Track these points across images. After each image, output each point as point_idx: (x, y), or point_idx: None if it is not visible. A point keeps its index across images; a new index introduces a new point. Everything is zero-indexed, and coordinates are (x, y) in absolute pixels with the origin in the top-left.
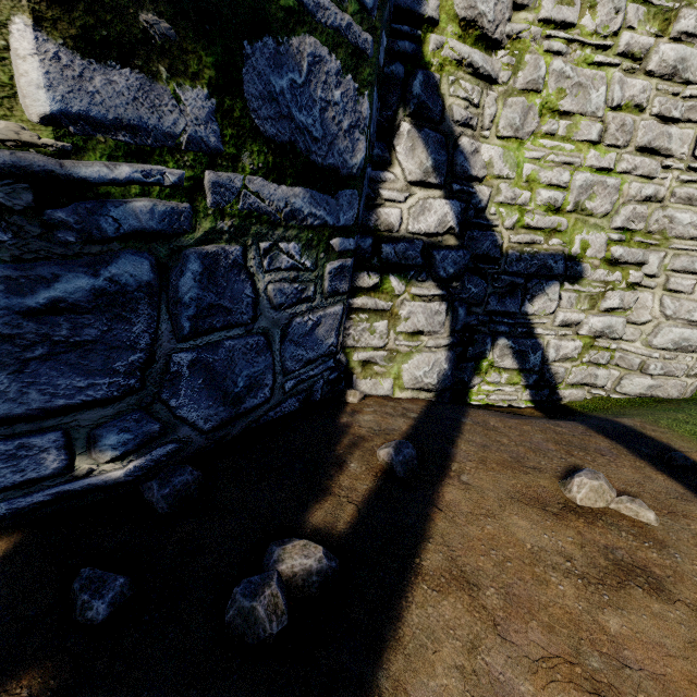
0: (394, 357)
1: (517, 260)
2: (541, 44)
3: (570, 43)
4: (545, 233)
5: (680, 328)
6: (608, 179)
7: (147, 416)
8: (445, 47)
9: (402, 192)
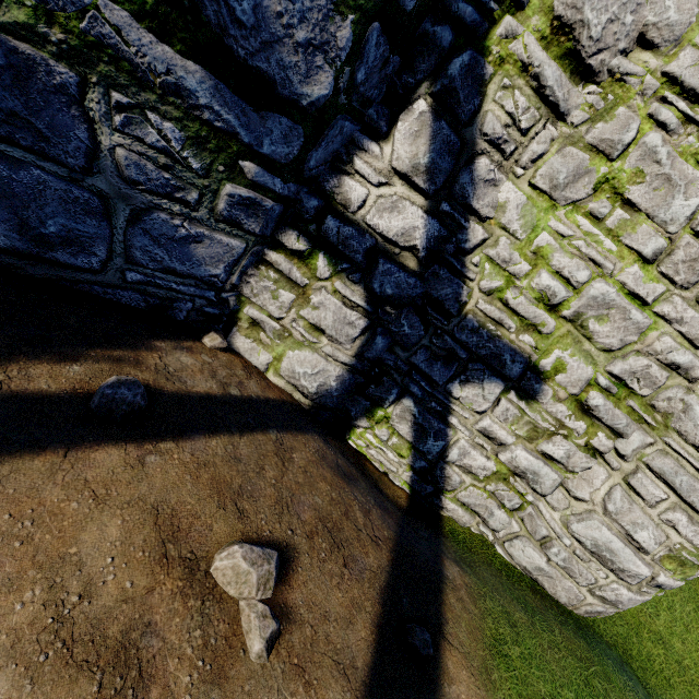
0: (286, 338)
1: (472, 331)
2: (650, 104)
3: (688, 121)
4: (522, 323)
5: (612, 533)
6: (635, 310)
7: None
8: (517, 39)
9: (380, 174)
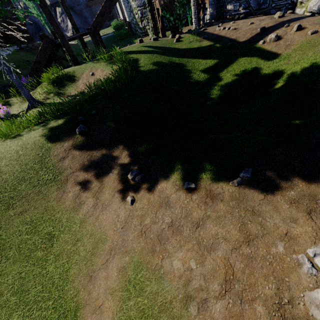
0: (308, 0)
1: None
2: None
3: None
4: None
5: None
6: None
7: (246, 3)
8: None
9: None
